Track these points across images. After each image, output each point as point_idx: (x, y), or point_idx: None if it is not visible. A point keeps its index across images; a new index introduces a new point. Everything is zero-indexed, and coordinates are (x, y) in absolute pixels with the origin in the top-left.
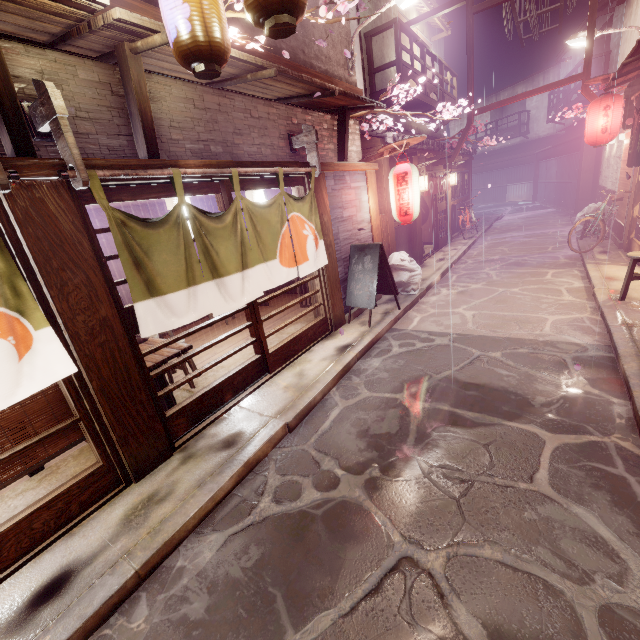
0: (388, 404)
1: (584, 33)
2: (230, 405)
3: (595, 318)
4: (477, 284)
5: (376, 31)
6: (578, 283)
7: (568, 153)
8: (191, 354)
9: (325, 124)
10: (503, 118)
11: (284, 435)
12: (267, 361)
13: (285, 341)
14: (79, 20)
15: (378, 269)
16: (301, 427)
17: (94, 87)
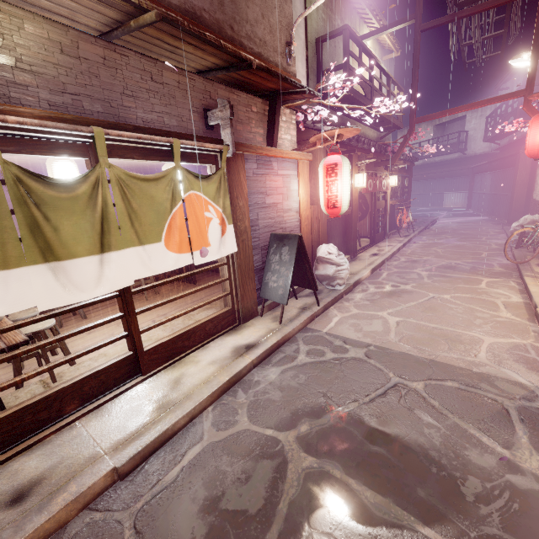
0: (264, 449)
1: (528, 53)
2: (68, 420)
3: None
4: (407, 285)
5: (326, 37)
6: (516, 297)
7: (503, 168)
8: (10, 355)
9: (254, 107)
10: (444, 136)
11: (109, 485)
12: (139, 361)
13: (171, 336)
14: None
15: (294, 262)
16: (140, 472)
17: None
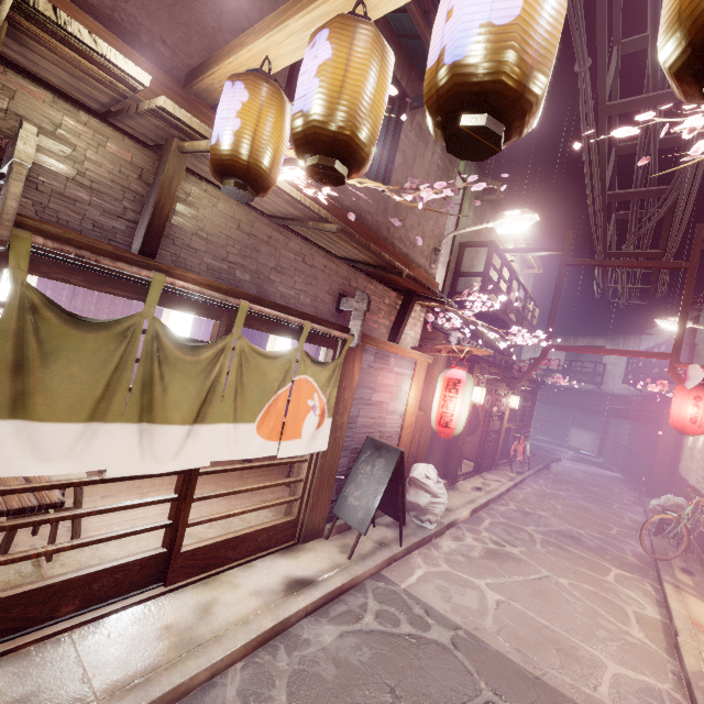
0: None
1: (675, 319)
2: (58, 628)
3: (682, 702)
4: (514, 547)
5: (471, 244)
6: (652, 610)
7: (644, 422)
8: (43, 518)
9: (387, 299)
10: (578, 361)
11: None
12: (170, 564)
13: (217, 538)
14: (123, 95)
15: (388, 482)
16: None
17: (119, 164)
